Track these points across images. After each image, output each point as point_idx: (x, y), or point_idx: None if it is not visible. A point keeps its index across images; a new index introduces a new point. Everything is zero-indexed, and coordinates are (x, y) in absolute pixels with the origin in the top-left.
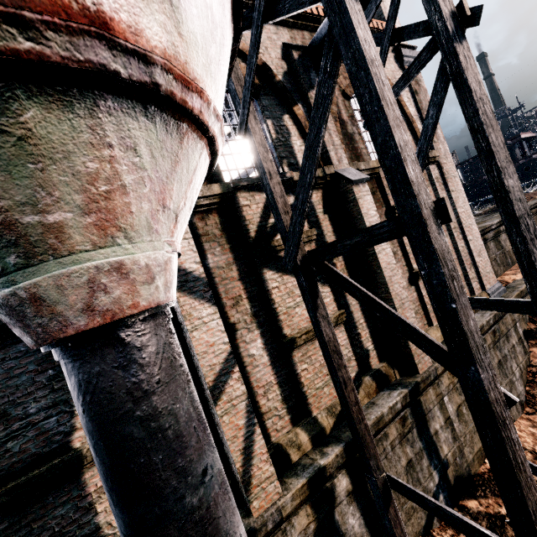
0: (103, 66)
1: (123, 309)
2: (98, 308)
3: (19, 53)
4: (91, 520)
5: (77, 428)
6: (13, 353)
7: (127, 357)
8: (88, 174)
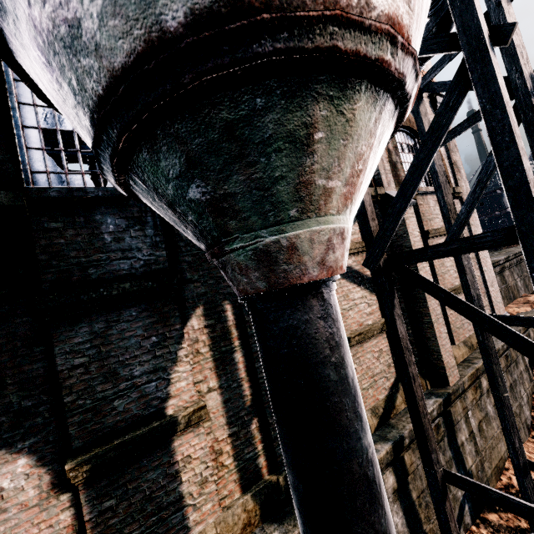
0: (404, 78)
1: (337, 268)
2: (327, 263)
3: (383, 62)
4: (176, 488)
5: (171, 396)
6: (126, 316)
7: (325, 310)
8: (359, 155)
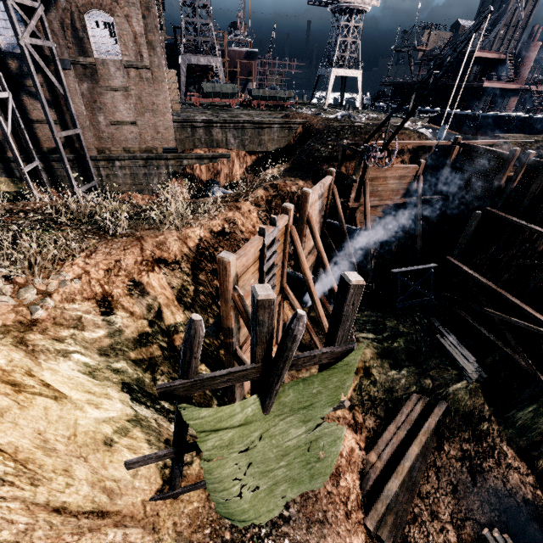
0: None
1: None
2: None
3: None
4: None
5: None
6: None
7: None
8: None
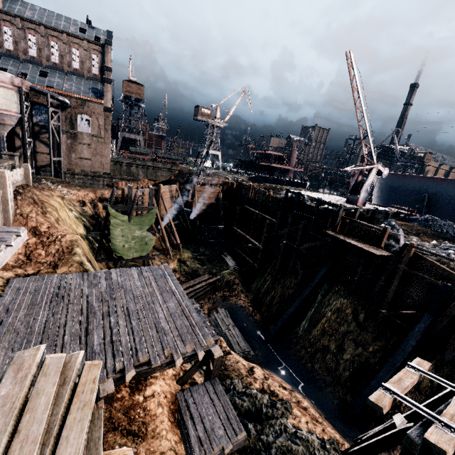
0: None
1: None
2: None
3: None
4: None
5: None
6: None
7: None
8: None
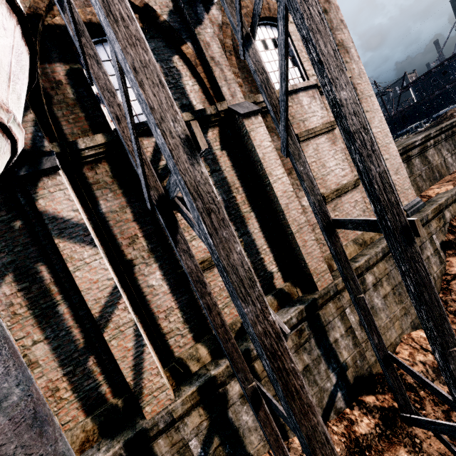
0: None
1: None
2: None
3: None
4: None
5: None
6: None
7: None
8: None
